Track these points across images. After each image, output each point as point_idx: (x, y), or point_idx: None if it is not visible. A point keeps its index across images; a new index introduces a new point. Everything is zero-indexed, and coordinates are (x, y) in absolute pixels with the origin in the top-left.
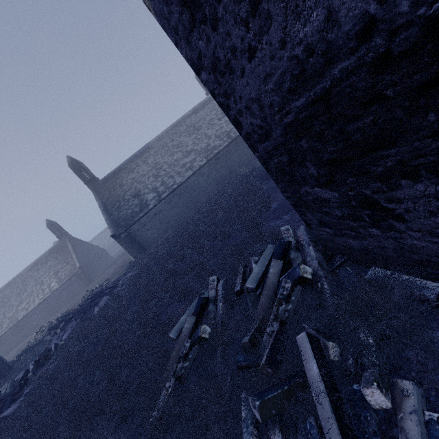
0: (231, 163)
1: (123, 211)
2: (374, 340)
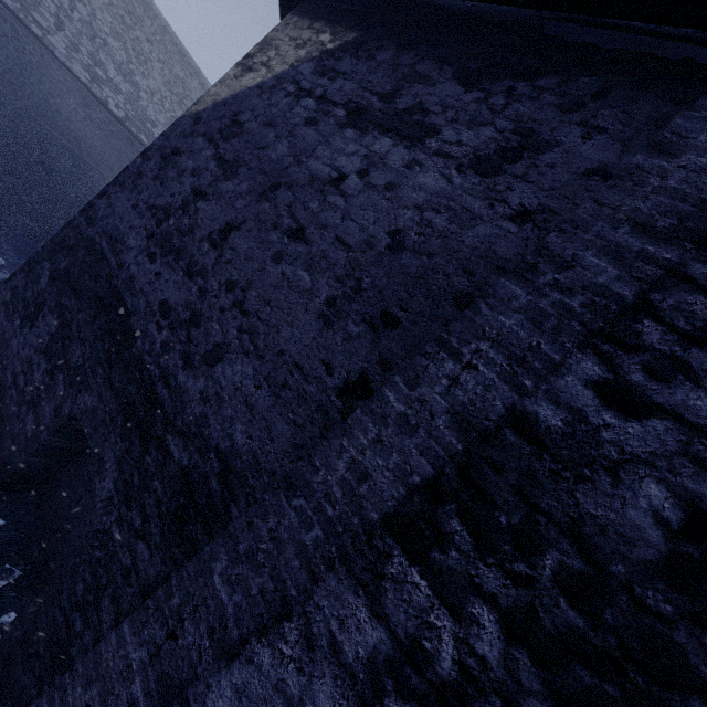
0: None
1: None
2: None
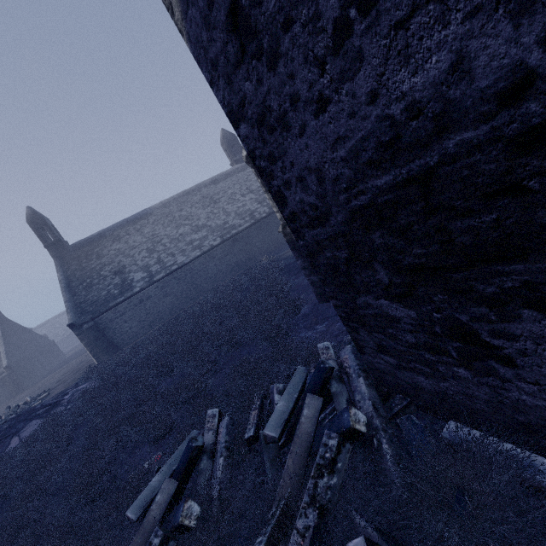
0: (251, 248)
1: (94, 291)
2: None
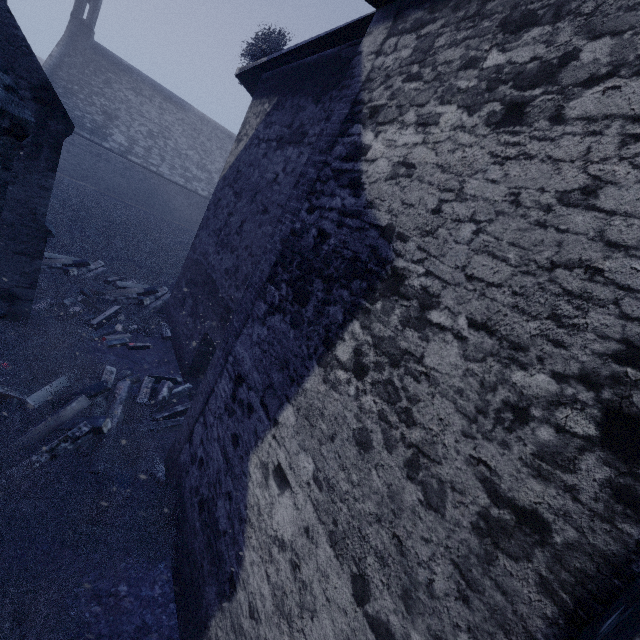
0: None
1: (71, 101)
2: (137, 329)
